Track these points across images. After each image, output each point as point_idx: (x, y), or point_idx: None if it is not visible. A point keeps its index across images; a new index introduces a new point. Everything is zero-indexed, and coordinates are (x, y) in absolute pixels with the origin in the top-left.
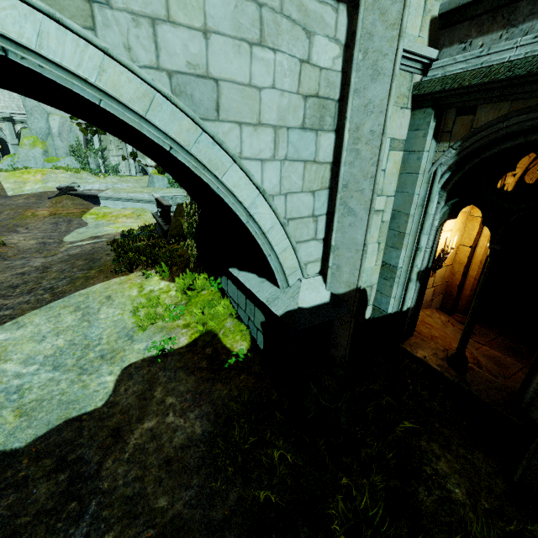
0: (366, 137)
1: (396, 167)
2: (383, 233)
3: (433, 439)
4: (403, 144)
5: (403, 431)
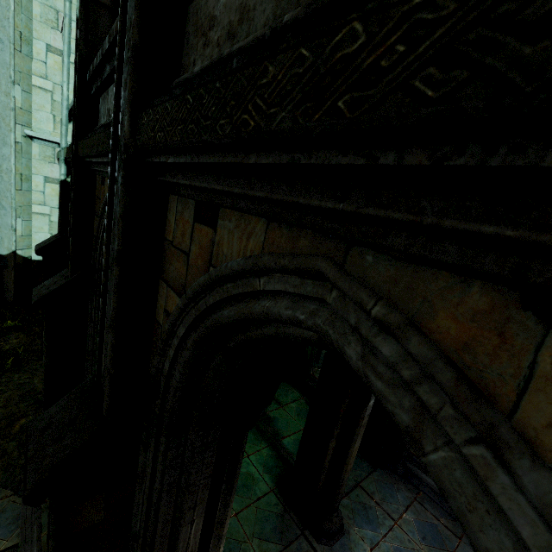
0: (5, 171)
1: (55, 192)
2: (54, 228)
3: (26, 333)
4: (58, 181)
5: (12, 329)
